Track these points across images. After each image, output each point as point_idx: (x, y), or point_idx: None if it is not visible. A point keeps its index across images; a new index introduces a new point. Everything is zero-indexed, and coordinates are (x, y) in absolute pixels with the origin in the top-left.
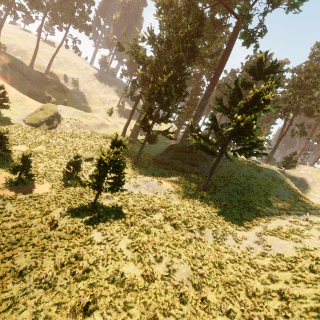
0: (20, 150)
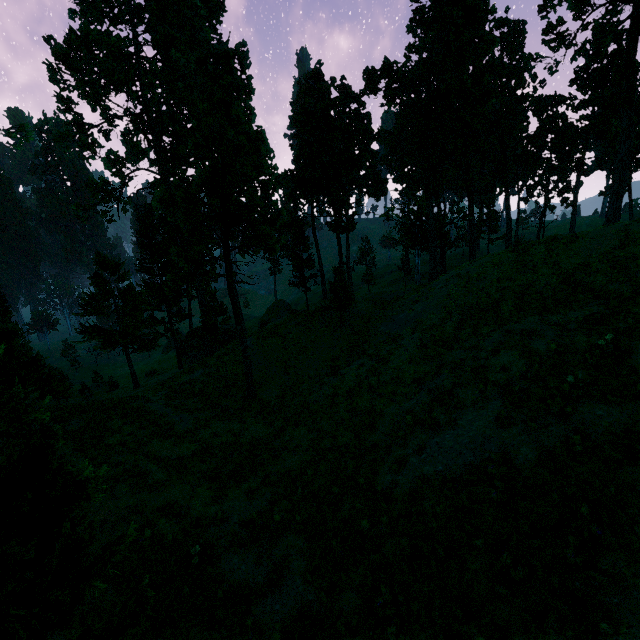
0: (119, 379)
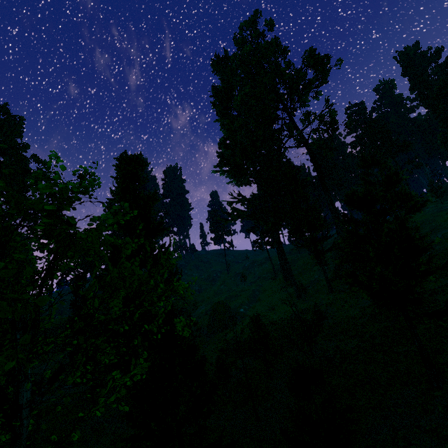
0: None
